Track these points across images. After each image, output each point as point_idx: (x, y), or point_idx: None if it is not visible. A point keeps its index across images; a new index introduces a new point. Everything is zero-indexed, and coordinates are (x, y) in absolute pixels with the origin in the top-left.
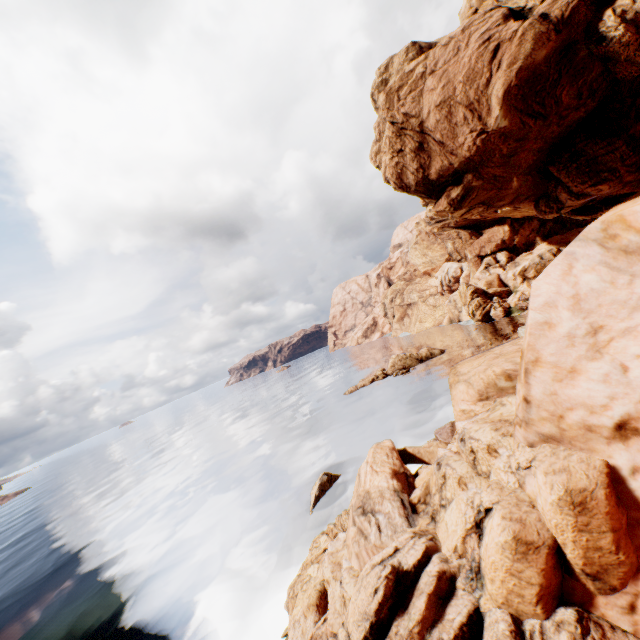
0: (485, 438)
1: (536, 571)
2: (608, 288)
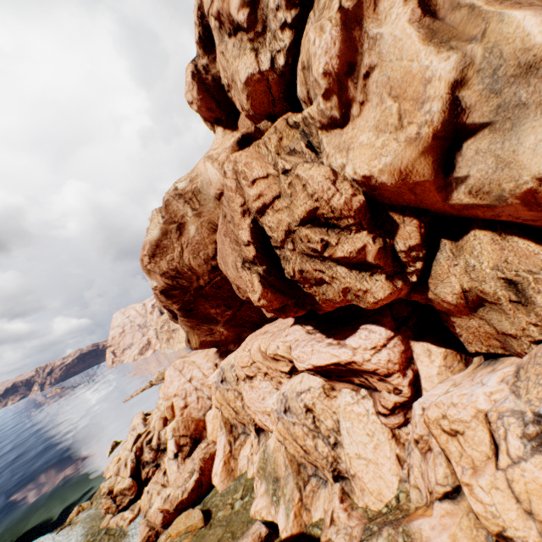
0: (161, 402)
1: (162, 421)
2: (174, 374)
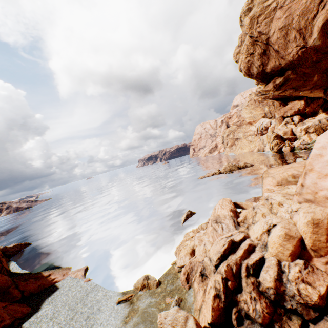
0: (278, 199)
1: (291, 245)
2: None
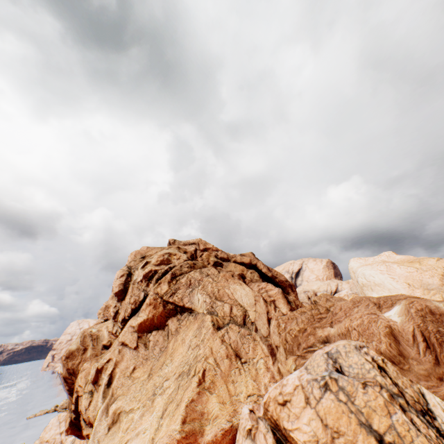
0: (37, 442)
1: None
2: (55, 422)
